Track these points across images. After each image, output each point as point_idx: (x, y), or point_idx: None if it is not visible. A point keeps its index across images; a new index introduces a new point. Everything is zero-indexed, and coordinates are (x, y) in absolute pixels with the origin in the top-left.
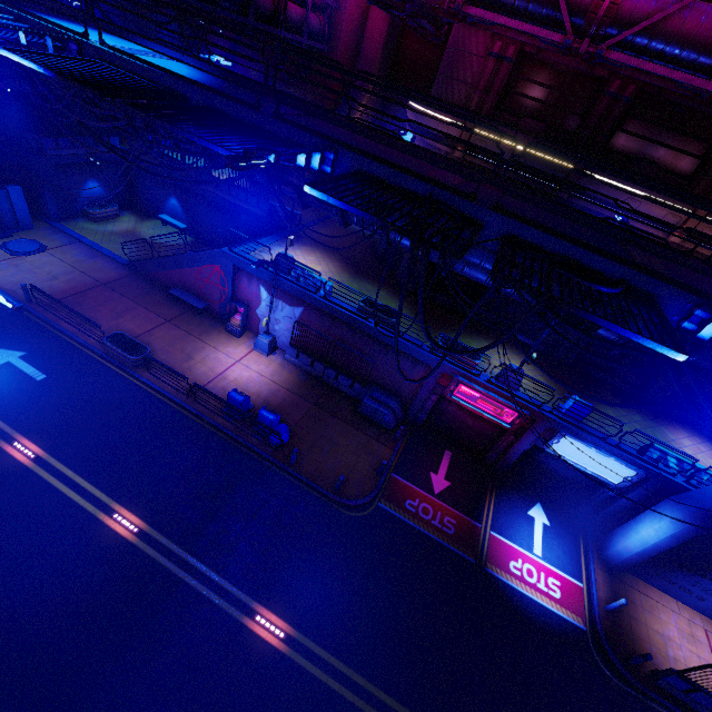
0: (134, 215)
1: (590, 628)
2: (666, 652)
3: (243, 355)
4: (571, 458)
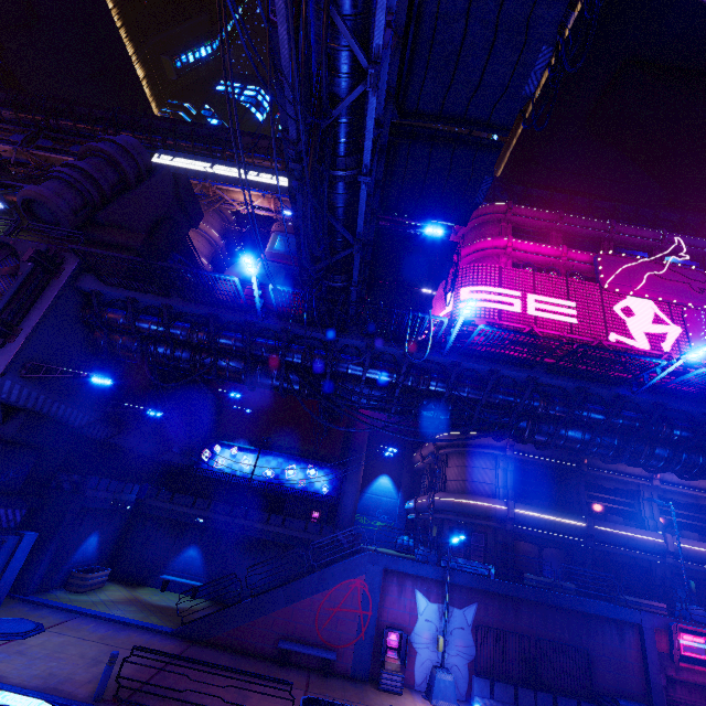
0: (116, 583)
1: None
2: None
3: None
4: None
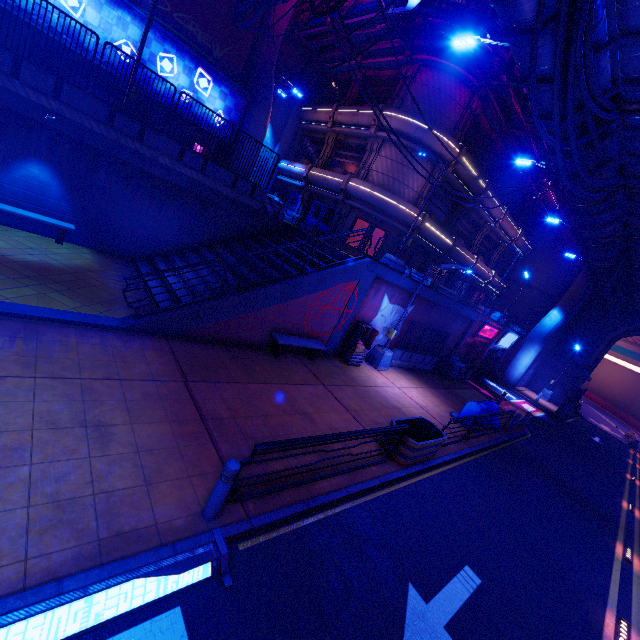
0: None
1: (544, 412)
2: (544, 404)
3: (387, 379)
4: (501, 344)
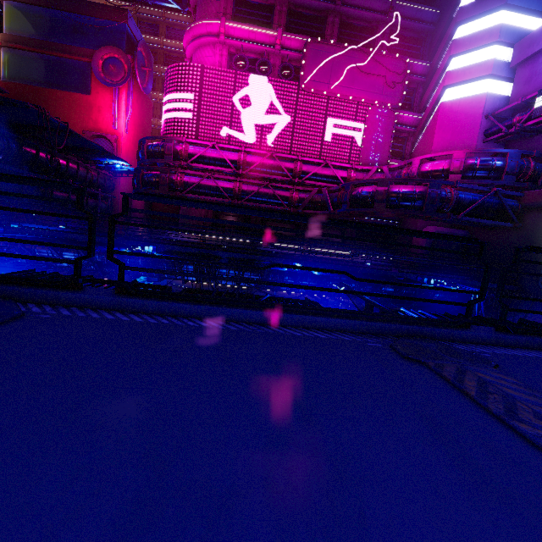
0: None
1: None
2: None
3: None
4: None
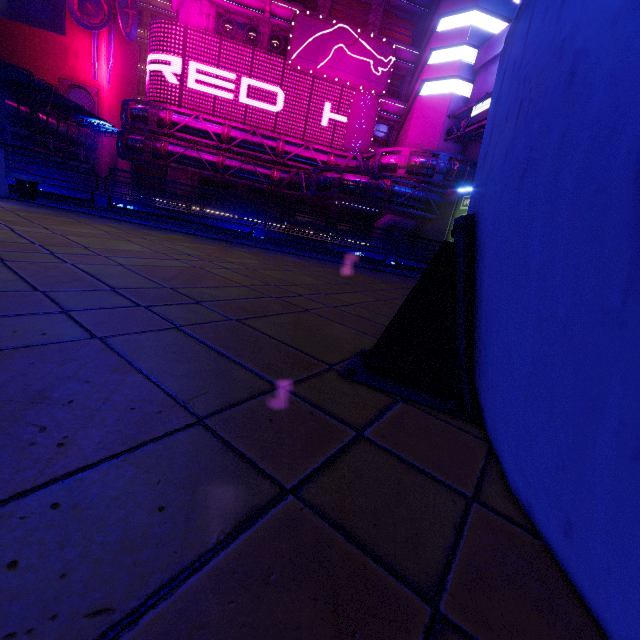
0: None
1: None
2: None
3: None
4: None
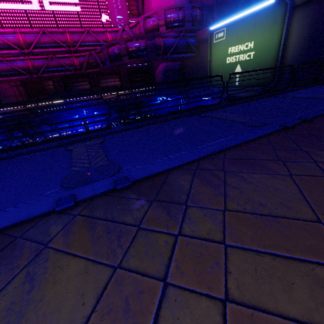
0: None
1: None
2: None
3: None
4: None
